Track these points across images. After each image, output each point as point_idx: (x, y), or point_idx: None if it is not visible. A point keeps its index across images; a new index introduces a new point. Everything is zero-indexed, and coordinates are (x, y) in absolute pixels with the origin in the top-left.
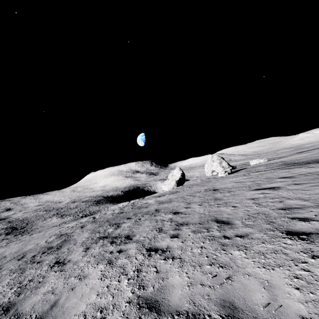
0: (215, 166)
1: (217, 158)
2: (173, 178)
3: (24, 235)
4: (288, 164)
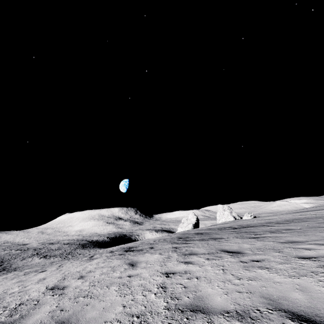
0: (226, 214)
1: (228, 208)
2: (189, 221)
3: (10, 271)
4: (302, 211)
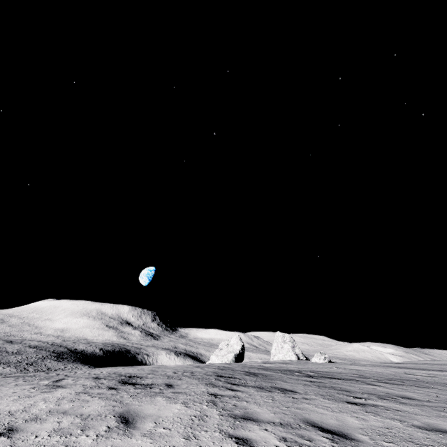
0: (286, 349)
1: (290, 339)
2: (229, 349)
3: None
4: (402, 367)
